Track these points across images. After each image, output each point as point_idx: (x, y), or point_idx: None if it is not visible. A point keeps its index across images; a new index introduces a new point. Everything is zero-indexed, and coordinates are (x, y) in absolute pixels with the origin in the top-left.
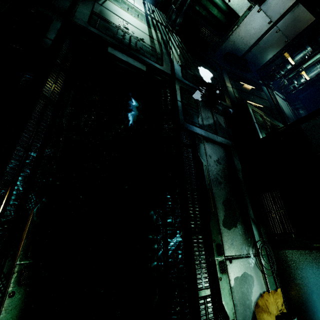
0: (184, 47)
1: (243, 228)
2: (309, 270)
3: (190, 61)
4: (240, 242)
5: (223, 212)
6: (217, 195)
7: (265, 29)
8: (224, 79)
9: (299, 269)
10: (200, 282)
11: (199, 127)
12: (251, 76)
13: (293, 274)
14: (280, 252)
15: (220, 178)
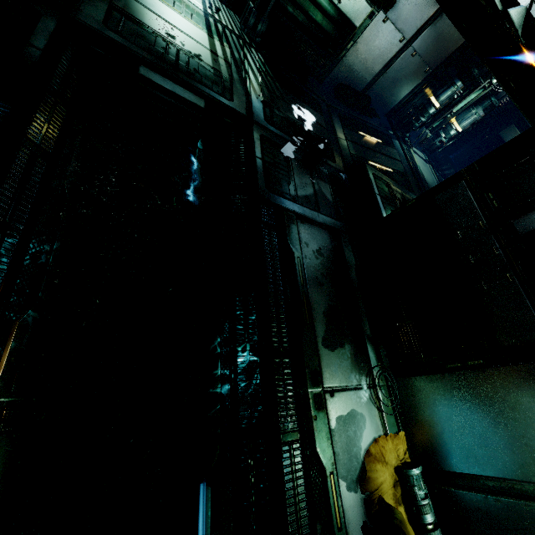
0: (270, 72)
1: (354, 349)
2: (440, 401)
3: (279, 95)
4: (348, 368)
5: (324, 326)
6: (315, 302)
7: (396, 49)
8: (334, 127)
9: (428, 401)
10: (285, 422)
11: (290, 199)
12: (377, 123)
13: (421, 410)
14: (405, 381)
15: (321, 277)
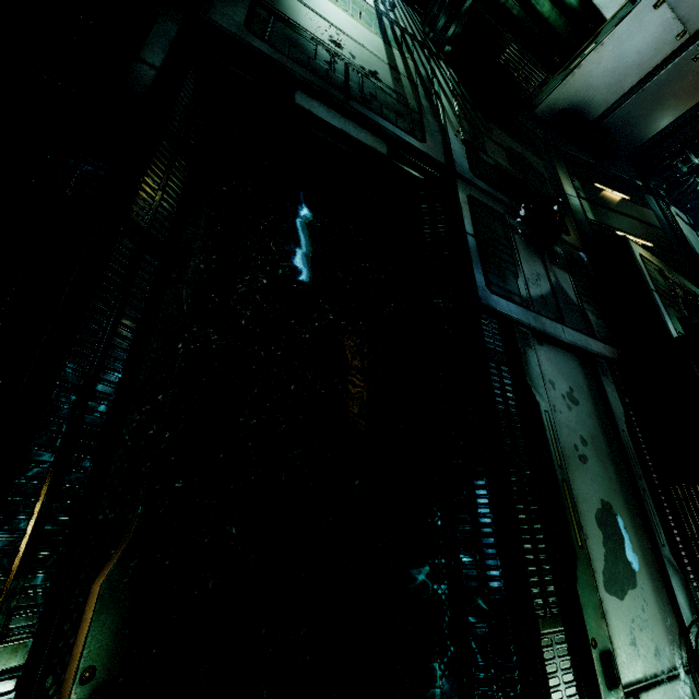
0: (467, 96)
1: (651, 588)
2: None
3: (483, 130)
4: (651, 633)
5: (601, 547)
6: (581, 497)
7: (667, 51)
8: (558, 177)
9: None
10: None
11: (521, 304)
12: (616, 168)
13: None
14: None
15: (581, 445)
